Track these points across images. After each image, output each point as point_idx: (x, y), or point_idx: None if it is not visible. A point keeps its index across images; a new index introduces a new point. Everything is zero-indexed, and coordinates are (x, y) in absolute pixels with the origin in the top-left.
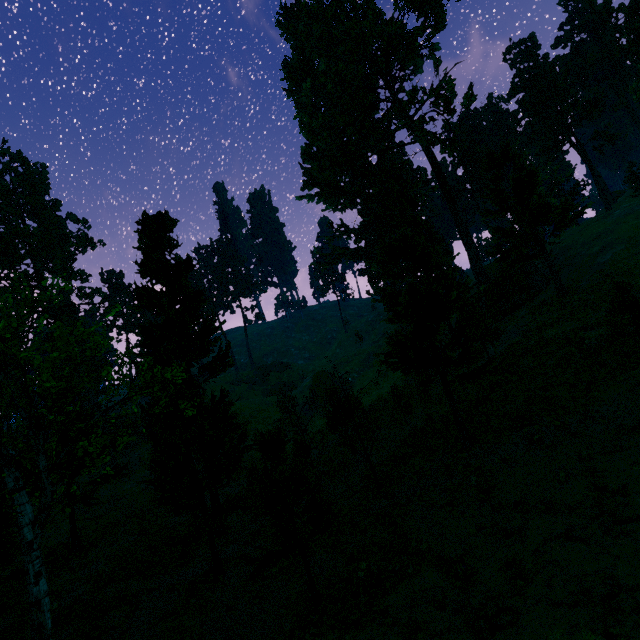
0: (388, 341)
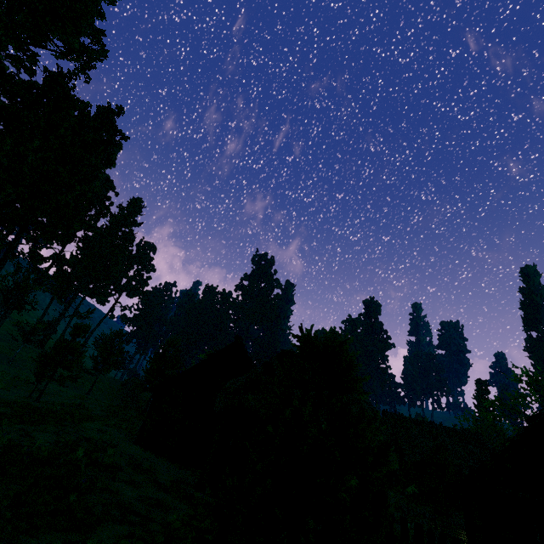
0: None
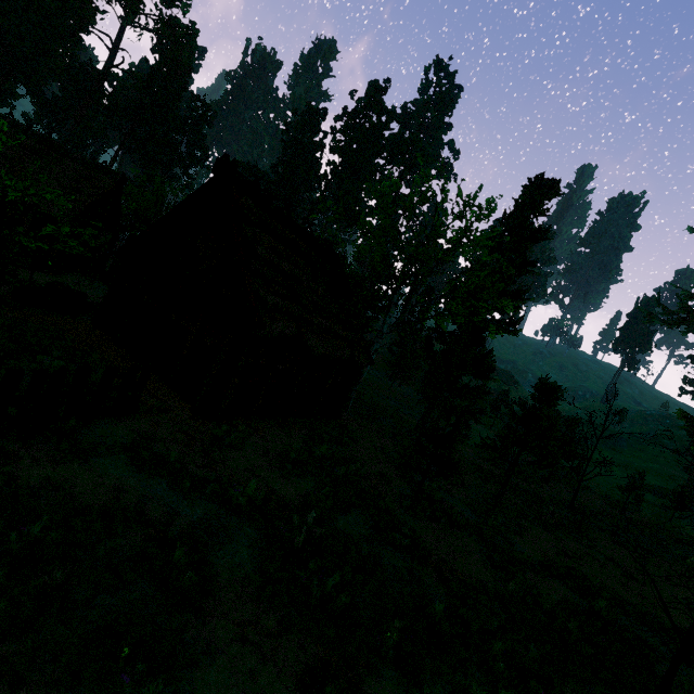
0: None
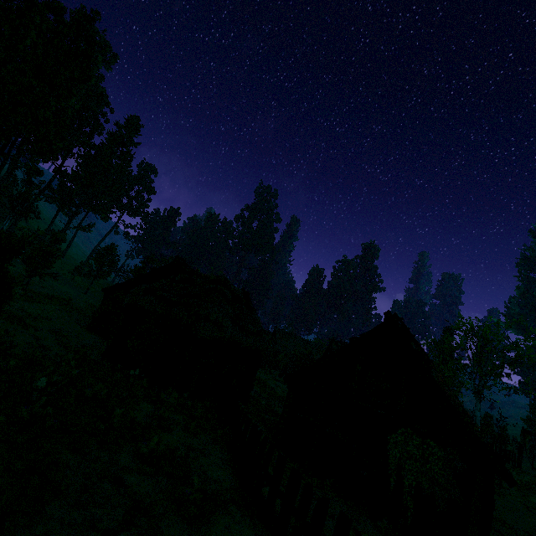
0: (527, 416)
